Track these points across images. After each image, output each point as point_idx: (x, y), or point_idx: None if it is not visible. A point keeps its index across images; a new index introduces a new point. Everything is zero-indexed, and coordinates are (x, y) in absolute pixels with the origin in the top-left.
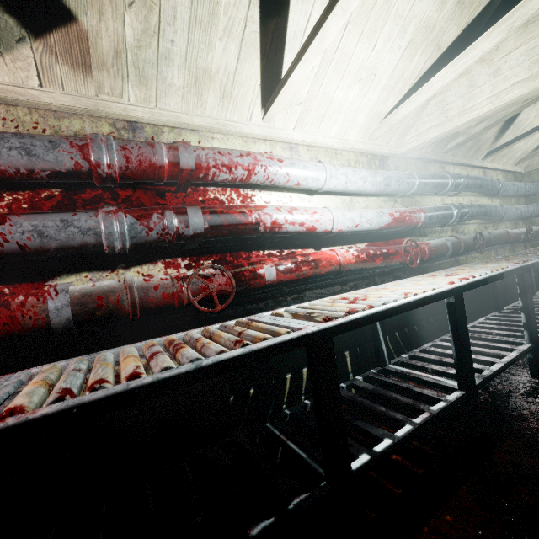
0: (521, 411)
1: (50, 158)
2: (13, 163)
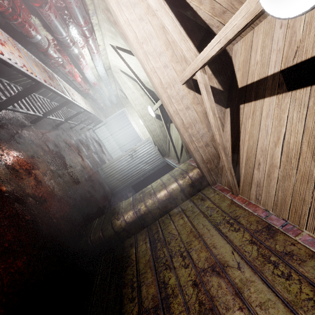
0: (65, 130)
1: (79, 18)
2: (73, 11)
